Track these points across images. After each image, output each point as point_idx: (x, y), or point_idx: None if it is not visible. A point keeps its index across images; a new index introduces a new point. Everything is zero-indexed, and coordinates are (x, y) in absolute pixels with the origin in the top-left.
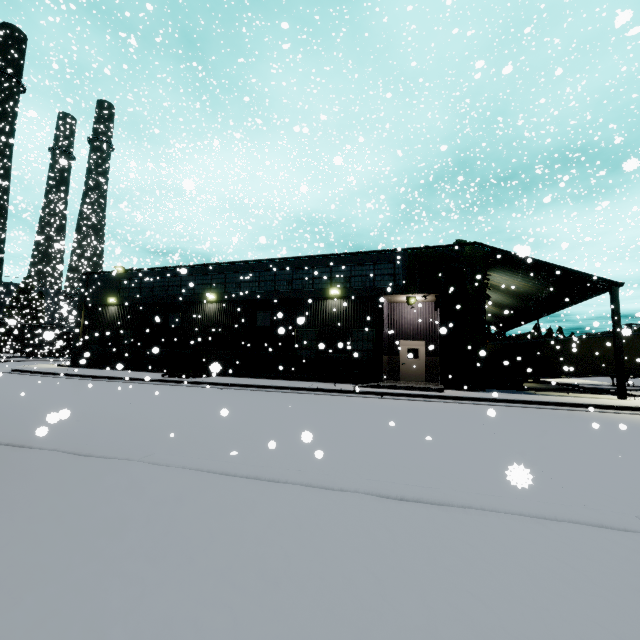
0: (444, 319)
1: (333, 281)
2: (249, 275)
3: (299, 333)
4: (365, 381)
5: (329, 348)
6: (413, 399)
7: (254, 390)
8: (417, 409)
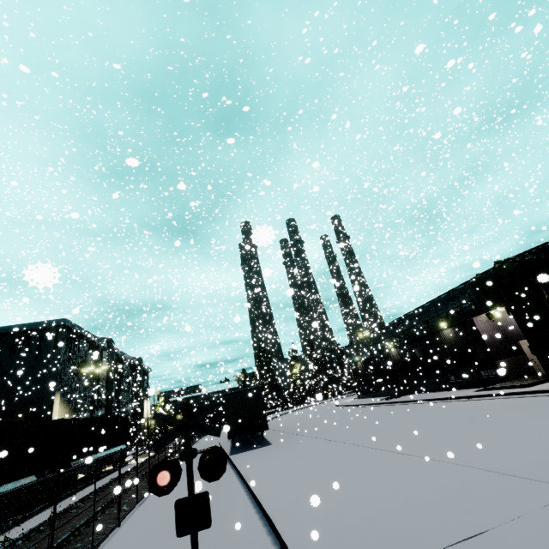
0: (520, 323)
1: (440, 317)
2: (400, 327)
3: (440, 356)
4: (493, 383)
5: (460, 363)
6: (490, 398)
7: (412, 404)
8: (460, 408)
